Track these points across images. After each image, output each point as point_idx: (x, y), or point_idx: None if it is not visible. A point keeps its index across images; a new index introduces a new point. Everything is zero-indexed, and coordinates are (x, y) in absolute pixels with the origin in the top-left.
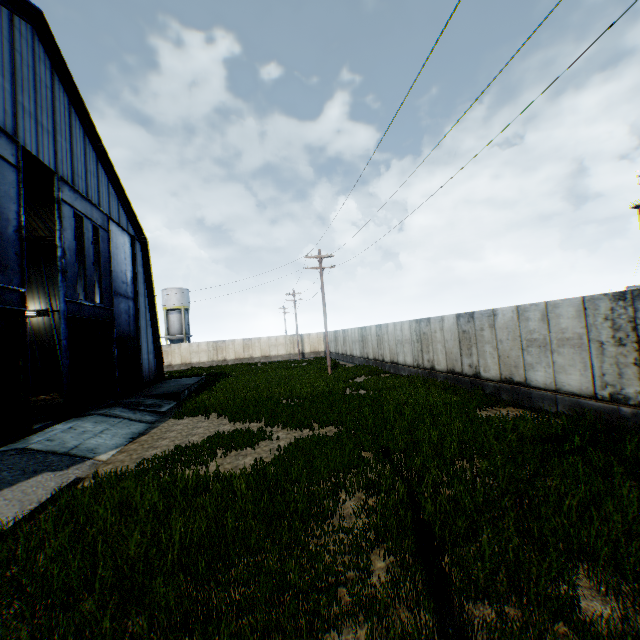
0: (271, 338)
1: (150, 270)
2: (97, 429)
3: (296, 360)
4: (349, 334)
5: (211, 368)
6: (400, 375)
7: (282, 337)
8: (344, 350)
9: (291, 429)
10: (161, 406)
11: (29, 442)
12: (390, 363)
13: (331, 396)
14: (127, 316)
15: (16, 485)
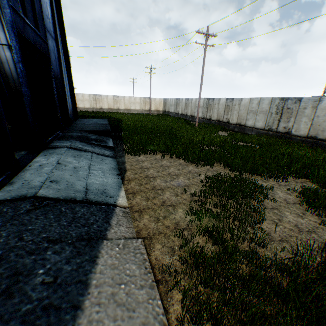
0: (131, 98)
1: (61, 15)
2: (82, 165)
3: (148, 114)
4: (193, 102)
5: (95, 113)
6: (245, 133)
7: (138, 98)
8: (184, 112)
9: (264, 178)
10: (105, 141)
11: (29, 184)
12: (235, 125)
13: (245, 147)
14: (54, 56)
15: (90, 286)
